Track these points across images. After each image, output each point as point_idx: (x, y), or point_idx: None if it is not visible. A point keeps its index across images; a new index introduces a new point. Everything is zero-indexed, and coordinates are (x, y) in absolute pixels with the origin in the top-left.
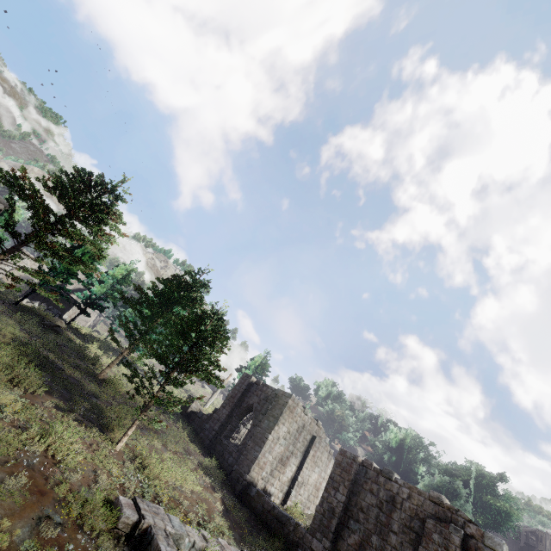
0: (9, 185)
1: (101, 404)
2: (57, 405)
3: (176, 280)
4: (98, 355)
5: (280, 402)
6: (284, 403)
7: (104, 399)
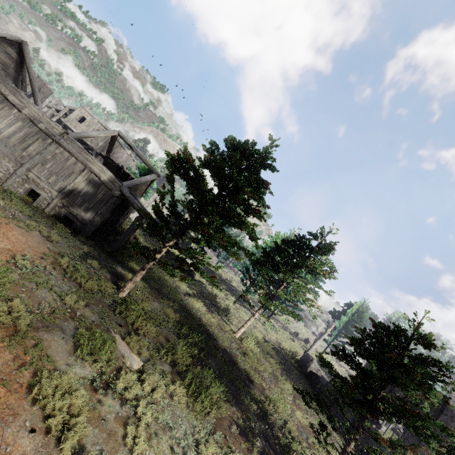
0: (179, 171)
1: (258, 393)
2: (238, 424)
3: (301, 241)
4: (221, 296)
5: None
6: None
7: (256, 381)
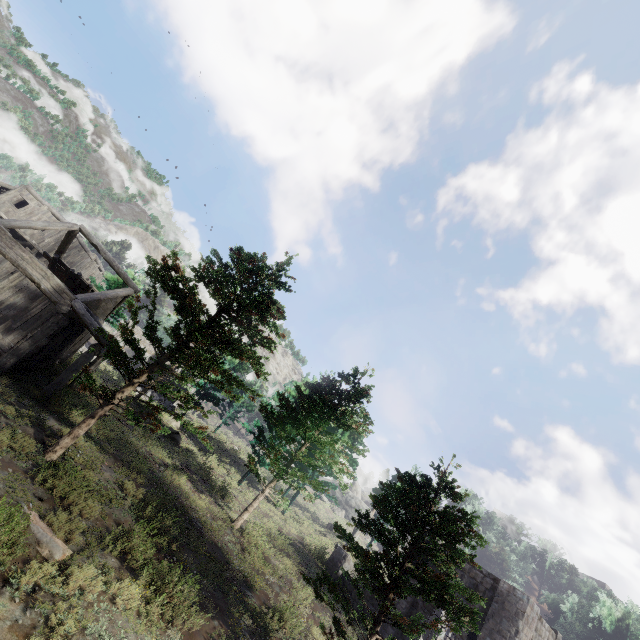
0: (162, 281)
1: (258, 603)
2: None
3: (329, 385)
4: (219, 472)
5: (508, 606)
6: (517, 610)
7: (258, 586)
